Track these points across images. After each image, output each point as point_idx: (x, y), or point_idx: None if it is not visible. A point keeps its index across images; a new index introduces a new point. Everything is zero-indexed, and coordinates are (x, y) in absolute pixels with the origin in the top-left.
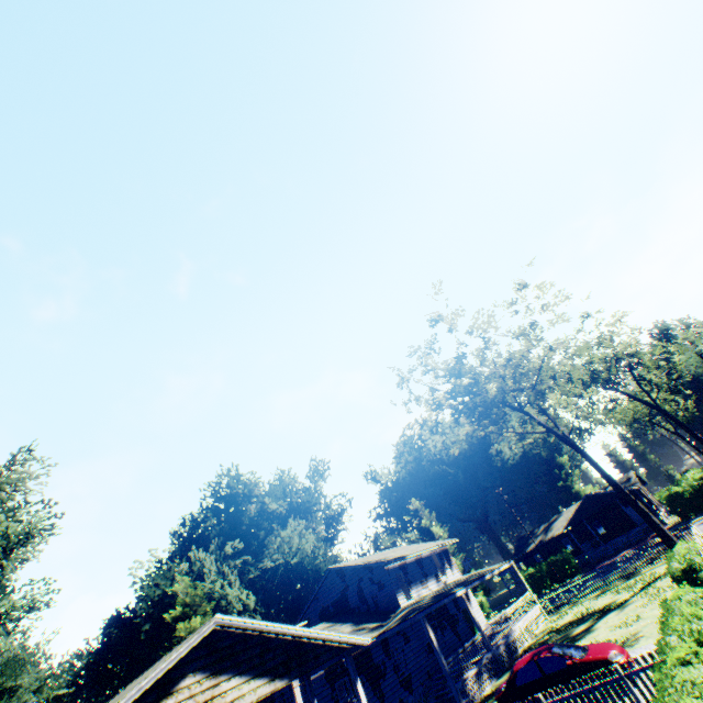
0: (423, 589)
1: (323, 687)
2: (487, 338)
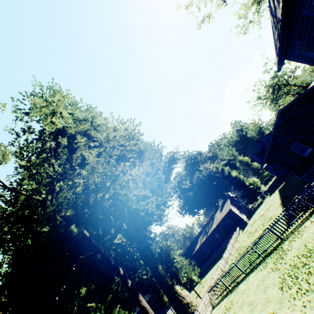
0: None
1: None
2: None
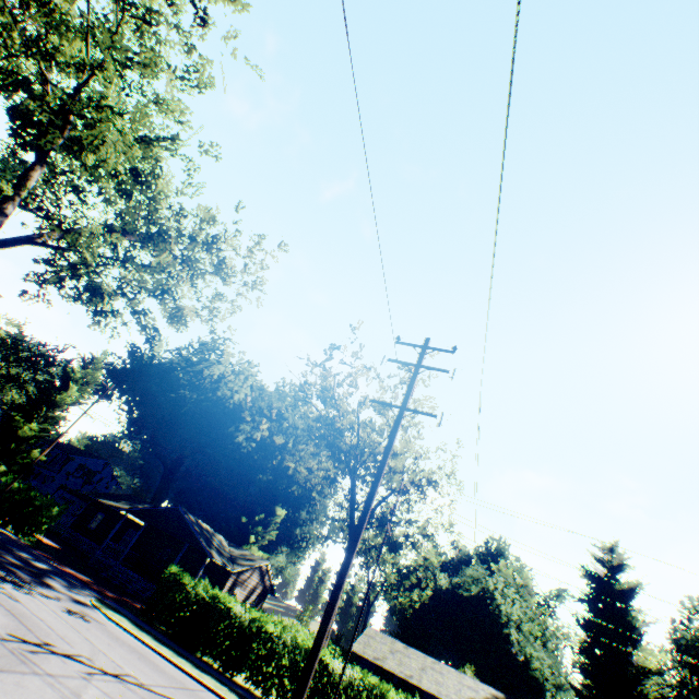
0: None
1: None
2: None
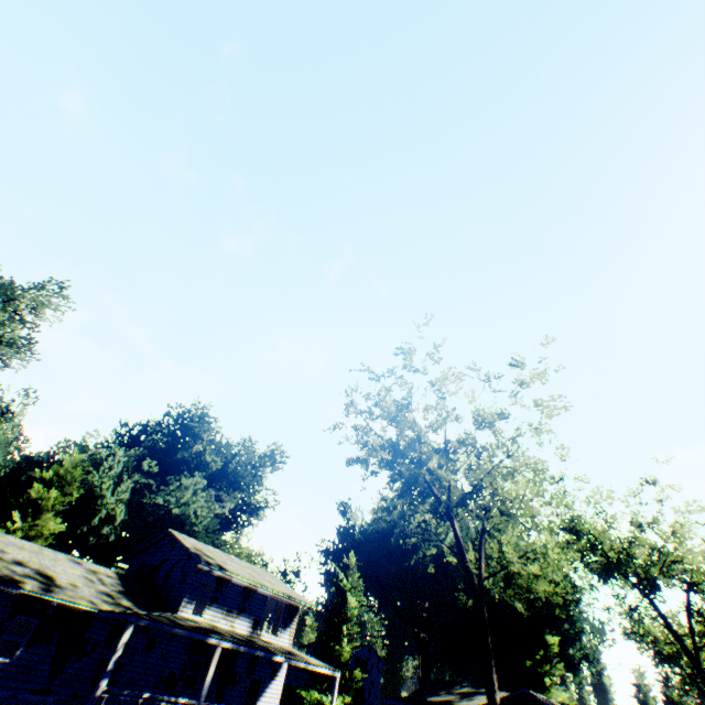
0: (225, 619)
1: (2, 606)
2: (440, 398)
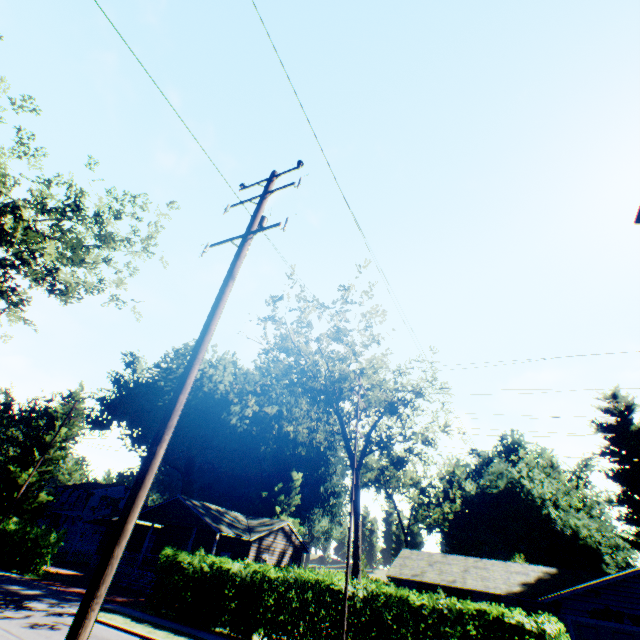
0: None
1: None
2: None
